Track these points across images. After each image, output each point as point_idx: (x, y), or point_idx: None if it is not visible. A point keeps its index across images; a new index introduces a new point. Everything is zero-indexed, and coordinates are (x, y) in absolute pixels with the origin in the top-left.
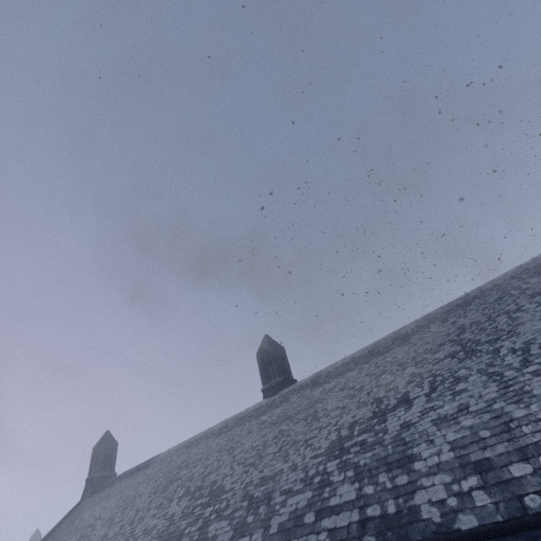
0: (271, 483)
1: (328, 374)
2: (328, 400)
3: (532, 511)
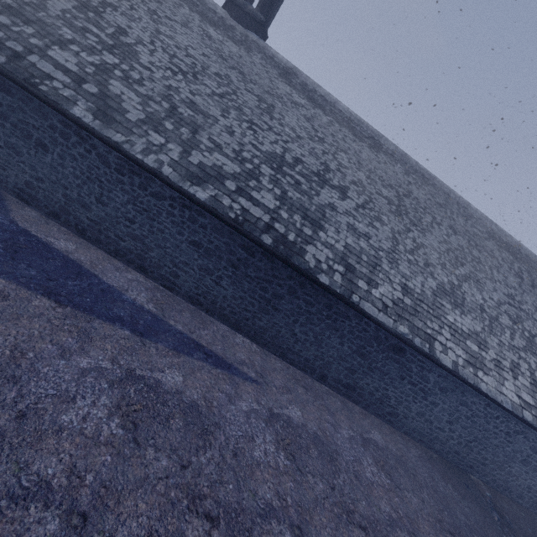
0: (202, 119)
1: (304, 86)
2: (290, 111)
3: (352, 301)
